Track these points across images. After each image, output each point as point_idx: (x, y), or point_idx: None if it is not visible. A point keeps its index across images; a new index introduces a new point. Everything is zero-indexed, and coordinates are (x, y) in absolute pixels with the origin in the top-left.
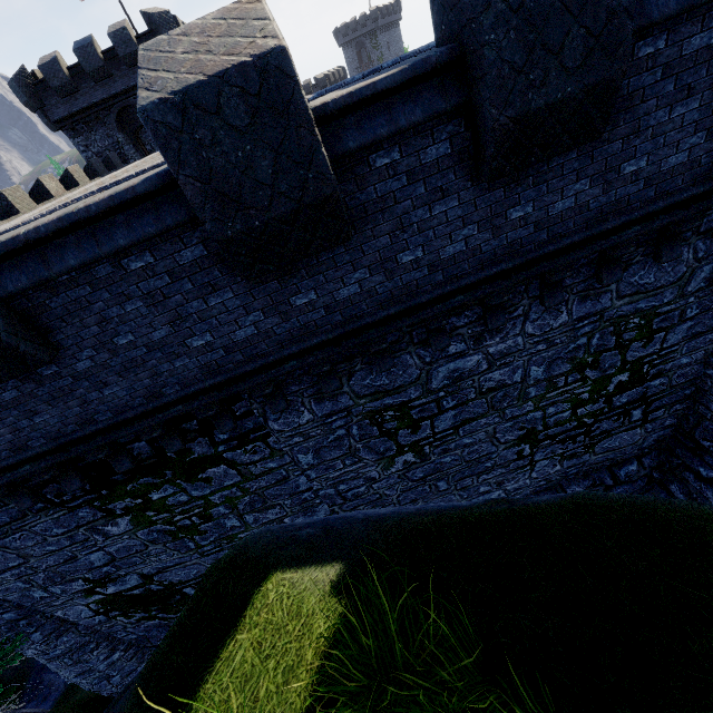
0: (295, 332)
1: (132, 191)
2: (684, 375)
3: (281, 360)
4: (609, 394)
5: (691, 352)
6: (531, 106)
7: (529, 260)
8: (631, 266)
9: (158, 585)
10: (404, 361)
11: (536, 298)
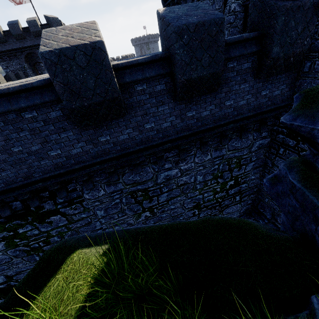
0: (99, 152)
1: (31, 84)
2: (253, 183)
3: (92, 164)
4: (227, 189)
5: (255, 174)
6: (192, 76)
7: (194, 132)
8: (232, 139)
9: (15, 282)
10: (147, 170)
11: (198, 148)
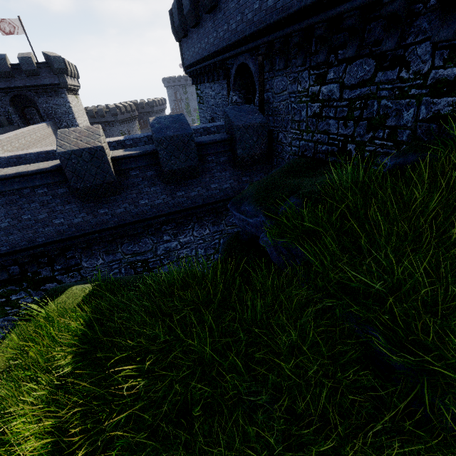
0: (99, 222)
1: (46, 169)
2: None
3: (91, 233)
4: None
5: None
6: (173, 168)
7: (186, 208)
8: (228, 216)
9: None
10: (146, 241)
11: (196, 222)
